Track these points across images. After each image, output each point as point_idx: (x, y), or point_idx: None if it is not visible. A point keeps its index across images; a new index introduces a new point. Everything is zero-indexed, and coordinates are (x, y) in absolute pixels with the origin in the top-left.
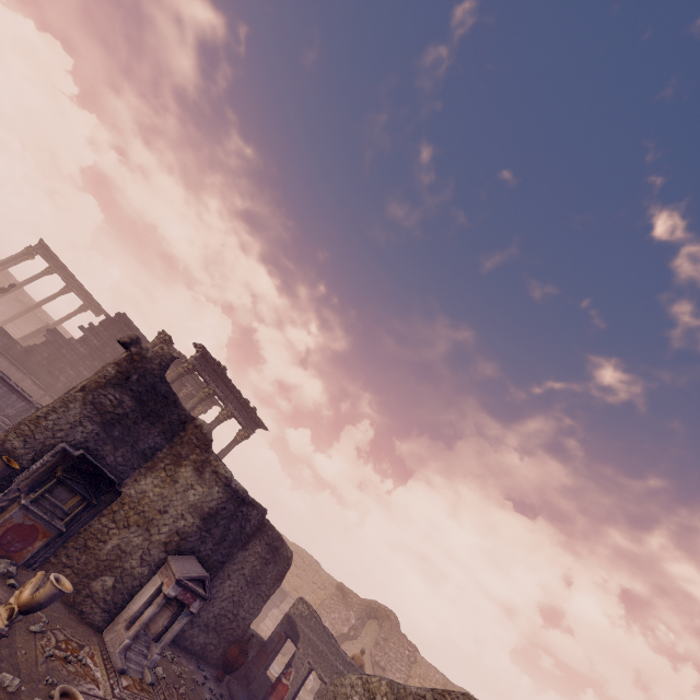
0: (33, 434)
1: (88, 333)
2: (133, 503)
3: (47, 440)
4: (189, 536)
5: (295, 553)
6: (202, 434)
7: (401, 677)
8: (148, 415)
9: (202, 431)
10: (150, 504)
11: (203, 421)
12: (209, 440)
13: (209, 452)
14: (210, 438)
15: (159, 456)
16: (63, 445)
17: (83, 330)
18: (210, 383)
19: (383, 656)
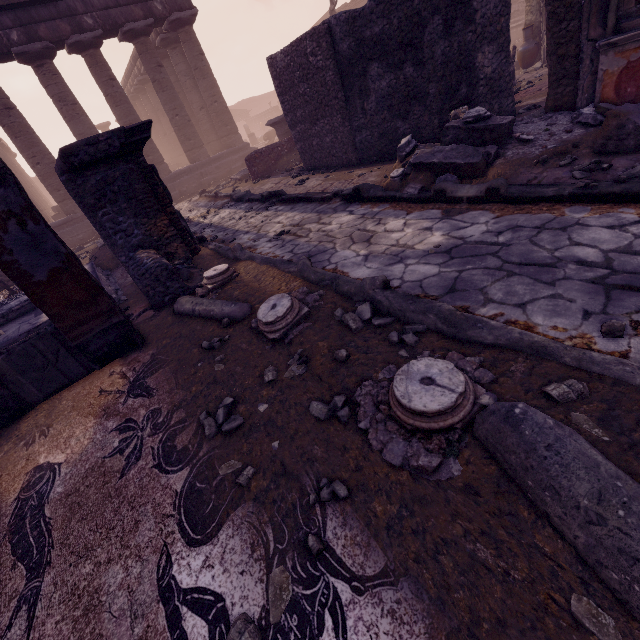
0: (531, 7)
1: None
2: None
3: (537, 0)
4: None
5: None
6: None
7: None
8: None
9: None
10: None
11: None
12: None
13: None
14: None
15: None
16: None
17: None
18: None
19: None
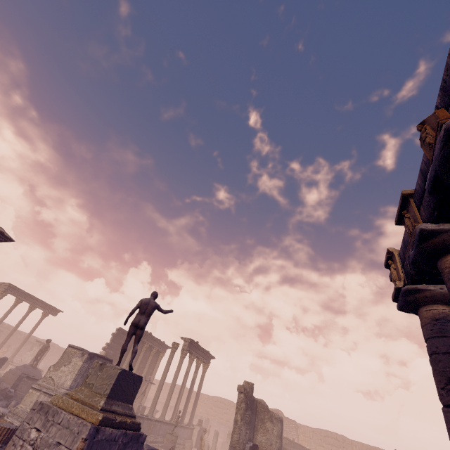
0: (239, 448)
1: (107, 349)
2: (260, 447)
3: (243, 446)
4: (280, 447)
5: (218, 402)
6: (263, 405)
7: (295, 437)
8: (252, 412)
9: (262, 404)
10: (266, 444)
11: (260, 399)
12: (266, 406)
13: (269, 411)
14: (266, 405)
15: (256, 423)
16: (249, 445)
17: (105, 350)
18: (194, 353)
19: (284, 432)
